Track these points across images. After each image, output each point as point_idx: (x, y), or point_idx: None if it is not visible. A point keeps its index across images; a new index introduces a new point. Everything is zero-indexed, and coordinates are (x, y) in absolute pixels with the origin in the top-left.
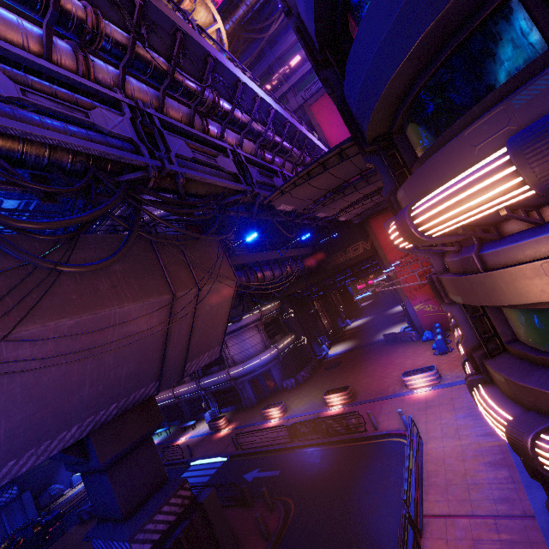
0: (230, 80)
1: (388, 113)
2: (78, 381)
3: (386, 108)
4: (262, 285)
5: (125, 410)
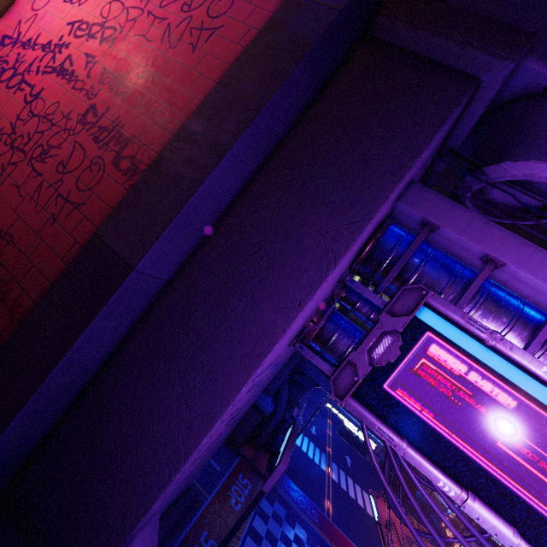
0: None
1: None
2: None
3: None
4: None
5: None
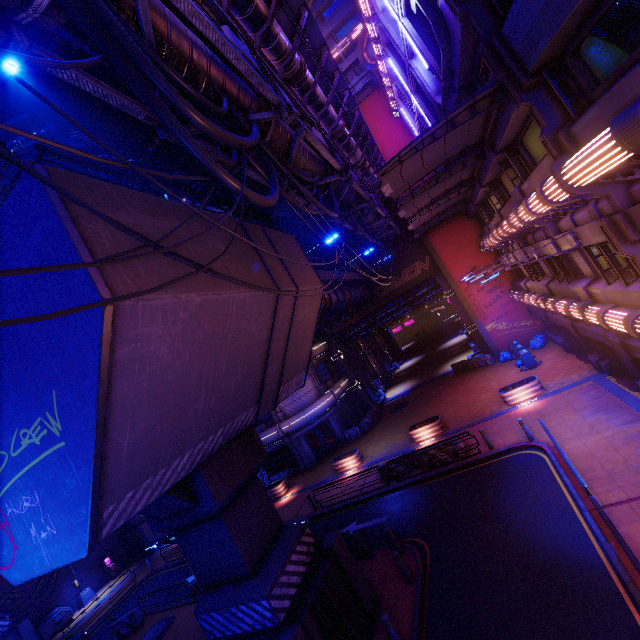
0: (315, 43)
1: (578, 22)
2: (196, 387)
3: (582, 13)
4: (329, 307)
5: (228, 440)
